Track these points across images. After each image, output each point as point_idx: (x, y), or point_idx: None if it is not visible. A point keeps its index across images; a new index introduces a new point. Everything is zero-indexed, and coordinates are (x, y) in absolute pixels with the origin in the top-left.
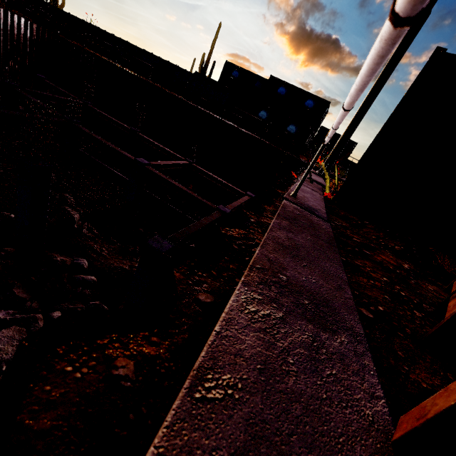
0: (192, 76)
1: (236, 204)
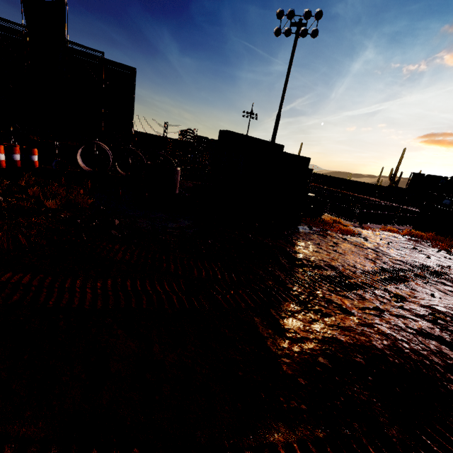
0: (385, 188)
1: None
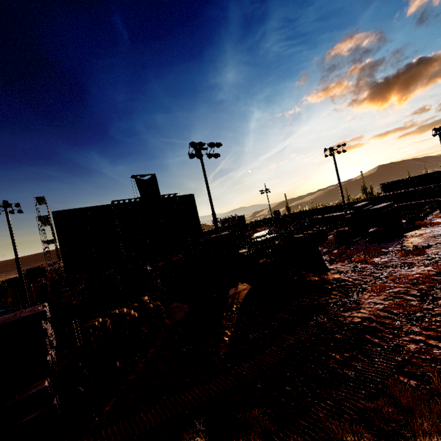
0: (373, 199)
1: None
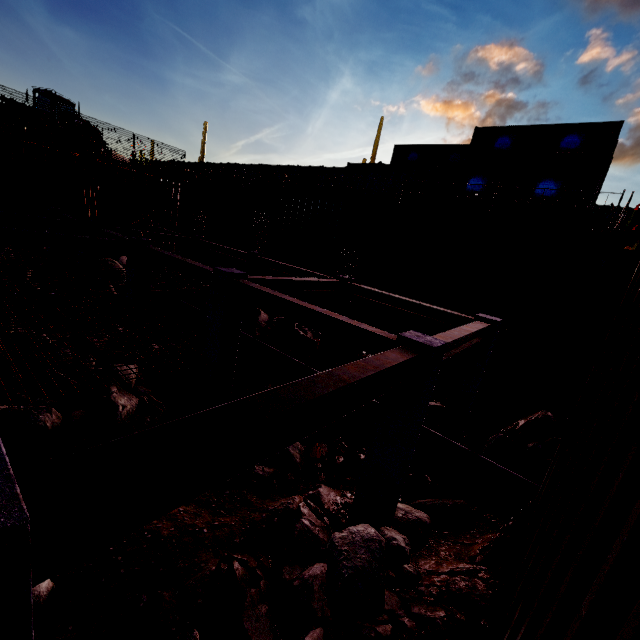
0: (343, 172)
1: (458, 334)
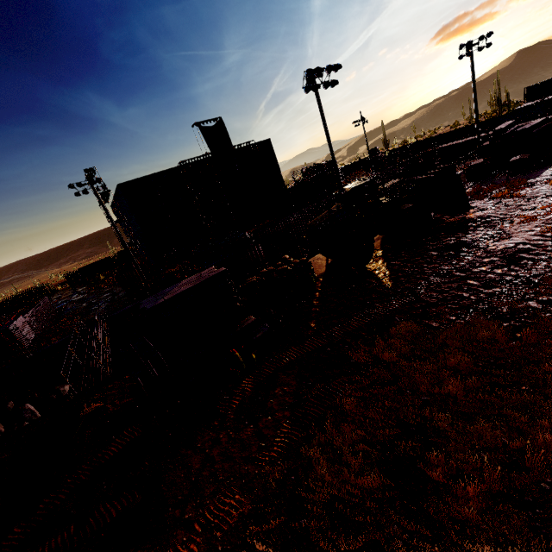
0: (511, 114)
1: None
